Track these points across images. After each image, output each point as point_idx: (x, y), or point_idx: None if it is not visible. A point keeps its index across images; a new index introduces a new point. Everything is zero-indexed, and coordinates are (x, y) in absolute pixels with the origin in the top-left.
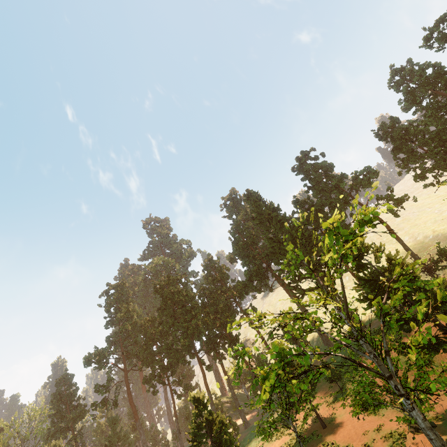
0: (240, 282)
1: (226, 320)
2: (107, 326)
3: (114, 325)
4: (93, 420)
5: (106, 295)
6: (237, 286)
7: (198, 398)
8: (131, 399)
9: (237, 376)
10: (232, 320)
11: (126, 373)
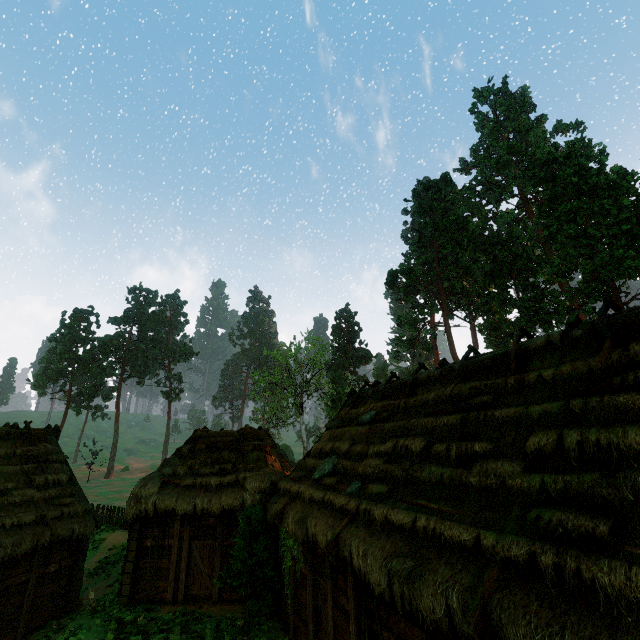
0: None
1: None
2: (413, 248)
3: (422, 249)
4: (395, 357)
5: (414, 200)
6: None
7: None
8: (454, 350)
9: None
10: None
11: (445, 314)
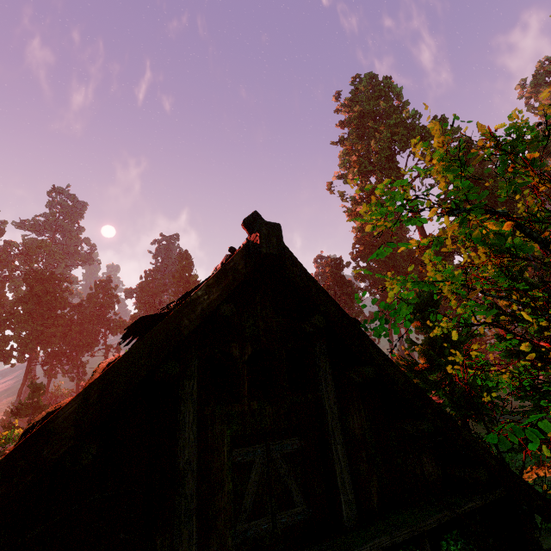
0: (123, 320)
1: (86, 345)
2: None
3: None
4: None
5: None
6: (118, 322)
7: (38, 387)
8: None
9: (52, 400)
10: (92, 348)
11: None
